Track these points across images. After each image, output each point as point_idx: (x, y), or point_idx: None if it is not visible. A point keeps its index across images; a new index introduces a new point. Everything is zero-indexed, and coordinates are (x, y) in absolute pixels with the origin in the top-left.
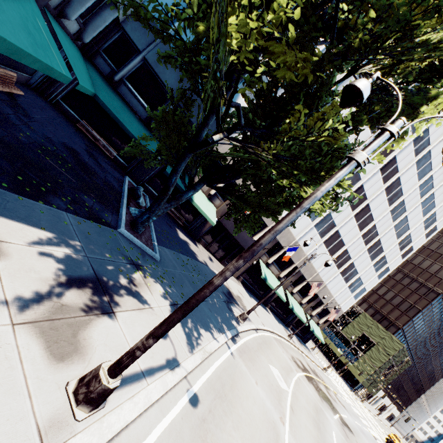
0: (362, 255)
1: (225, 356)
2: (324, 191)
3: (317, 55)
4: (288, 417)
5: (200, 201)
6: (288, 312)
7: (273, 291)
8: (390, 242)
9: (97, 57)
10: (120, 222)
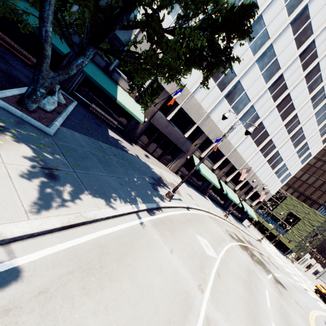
0: (286, 143)
1: (129, 225)
2: None
3: None
4: (212, 283)
5: (125, 101)
6: (224, 198)
7: (195, 167)
8: (311, 129)
9: None
10: None
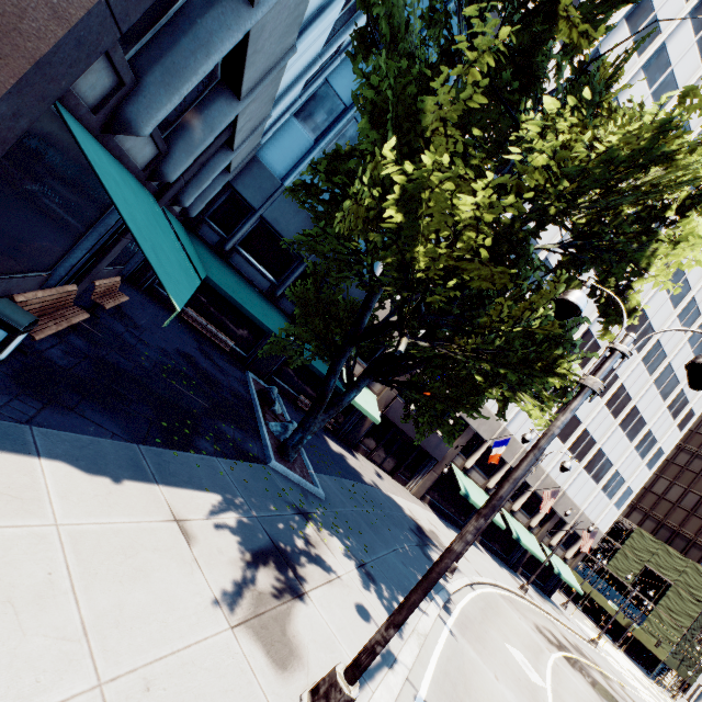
0: (612, 434)
1: (444, 637)
2: (561, 426)
3: (504, 222)
4: None
5: None
6: (511, 545)
7: (490, 520)
8: (654, 407)
9: (202, 226)
10: (268, 451)
